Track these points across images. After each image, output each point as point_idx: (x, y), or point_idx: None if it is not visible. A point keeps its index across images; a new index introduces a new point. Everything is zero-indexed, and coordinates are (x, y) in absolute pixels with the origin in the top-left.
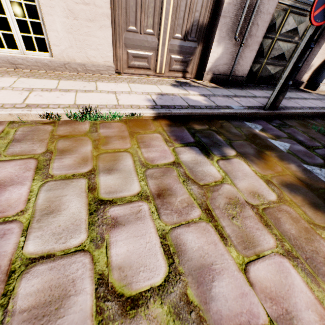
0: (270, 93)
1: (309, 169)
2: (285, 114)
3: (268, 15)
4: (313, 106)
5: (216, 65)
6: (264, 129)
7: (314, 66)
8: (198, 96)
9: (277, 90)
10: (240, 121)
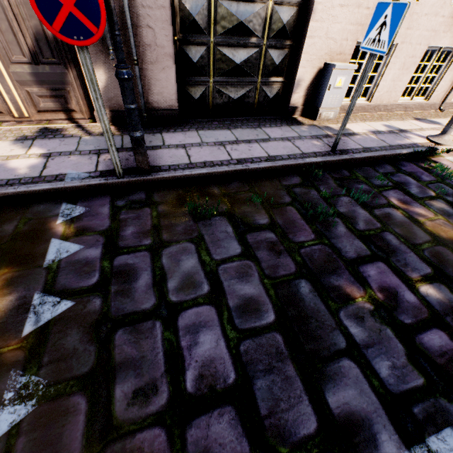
0: (206, 136)
1: (33, 304)
2: (169, 179)
3: (163, 11)
4: (253, 157)
5: (110, 98)
6: (81, 216)
7: (304, 81)
8: (33, 158)
9: (113, 149)
10: (56, 203)
